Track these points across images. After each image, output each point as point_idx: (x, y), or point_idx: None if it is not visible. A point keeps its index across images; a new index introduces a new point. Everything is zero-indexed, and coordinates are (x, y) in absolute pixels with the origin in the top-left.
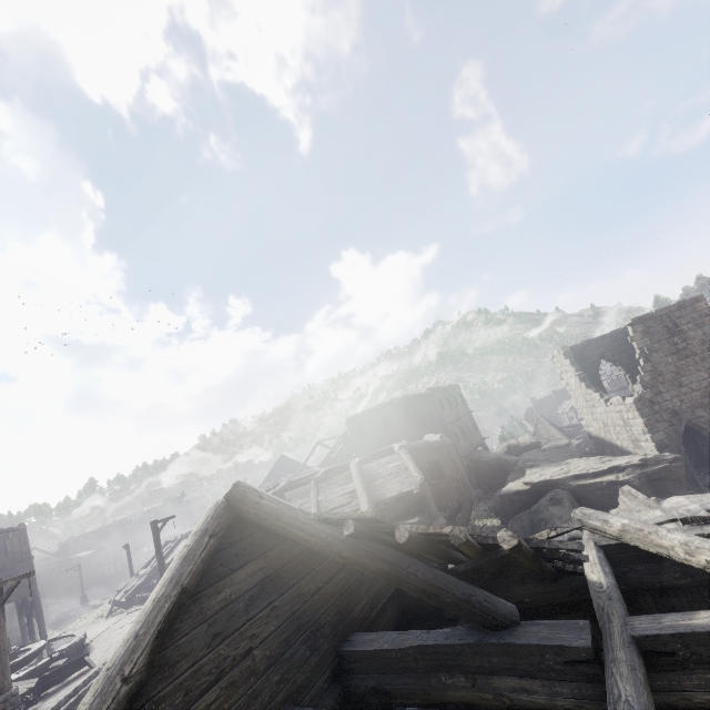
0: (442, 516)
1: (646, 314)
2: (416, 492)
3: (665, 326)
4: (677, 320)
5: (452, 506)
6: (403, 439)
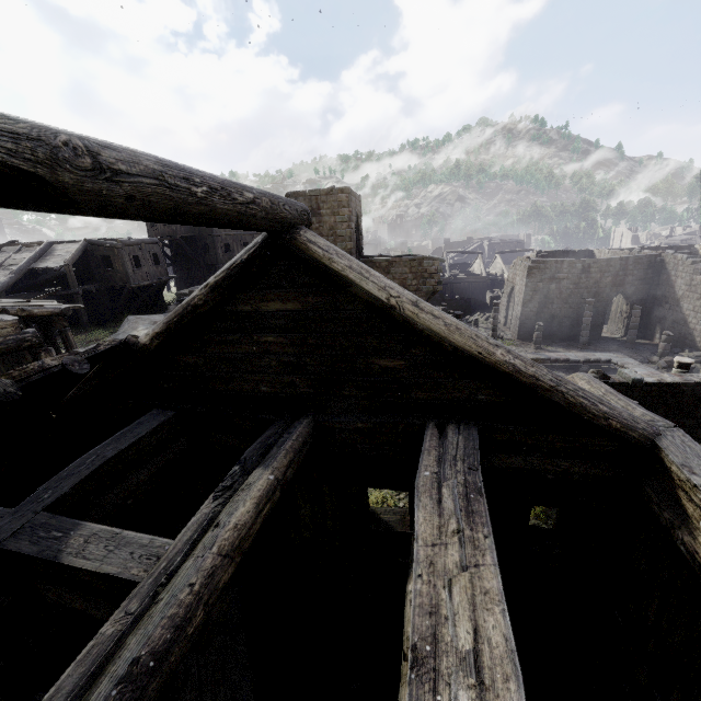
0: (78, 289)
1: (301, 191)
2: (54, 269)
3: (310, 206)
4: (321, 203)
5: (150, 290)
6: (172, 237)
